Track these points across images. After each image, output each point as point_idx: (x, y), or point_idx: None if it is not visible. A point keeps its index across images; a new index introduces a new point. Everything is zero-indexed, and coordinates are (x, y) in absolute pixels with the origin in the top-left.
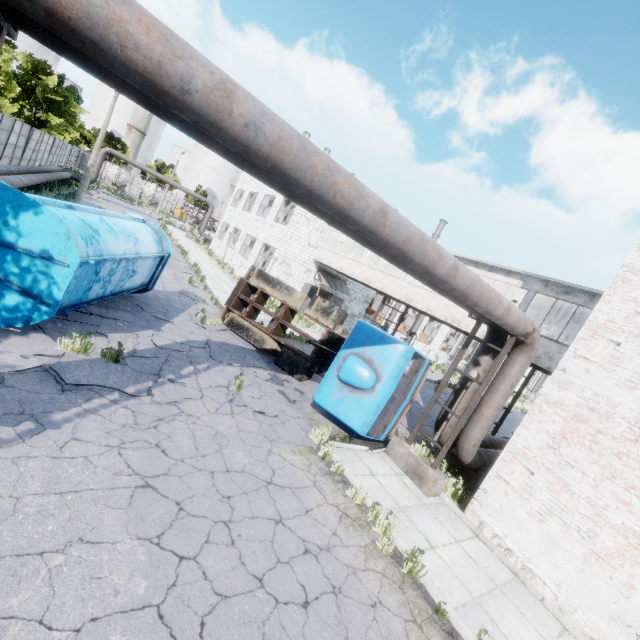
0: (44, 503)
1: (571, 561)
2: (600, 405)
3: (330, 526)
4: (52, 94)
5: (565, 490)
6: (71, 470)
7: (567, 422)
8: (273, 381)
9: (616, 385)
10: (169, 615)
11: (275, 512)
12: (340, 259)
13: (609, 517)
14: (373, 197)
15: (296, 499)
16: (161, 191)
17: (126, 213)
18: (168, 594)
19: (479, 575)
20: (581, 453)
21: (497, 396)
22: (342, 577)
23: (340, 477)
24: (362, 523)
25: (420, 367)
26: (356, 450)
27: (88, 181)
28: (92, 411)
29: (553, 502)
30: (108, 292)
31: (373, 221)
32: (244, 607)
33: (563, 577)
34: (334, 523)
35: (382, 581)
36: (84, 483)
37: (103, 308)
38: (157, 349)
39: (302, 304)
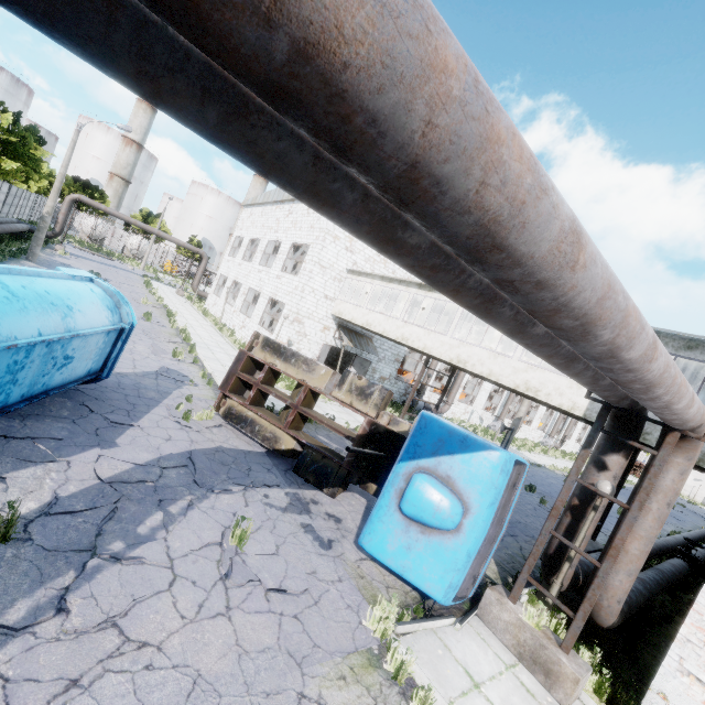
0: None
1: None
2: None
3: None
4: (5, 134)
5: None
6: None
7: None
8: (294, 508)
9: None
10: None
11: None
12: (366, 313)
13: None
14: (558, 192)
15: None
16: (147, 243)
17: (58, 269)
18: None
19: None
20: None
21: (648, 521)
22: None
23: None
24: None
25: (519, 478)
26: (437, 628)
27: (44, 233)
28: None
29: None
30: (16, 397)
31: (555, 255)
32: None
33: None
34: None
35: None
36: None
37: (17, 419)
38: (100, 487)
39: (328, 382)
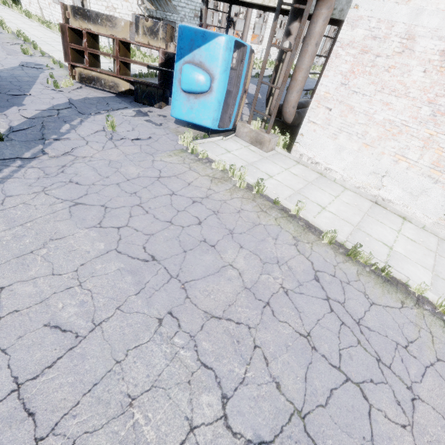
0: (14, 232)
1: (351, 154)
2: (381, 30)
3: (206, 186)
4: None
5: (351, 112)
6: (19, 212)
7: (355, 58)
8: (139, 115)
9: (396, 3)
10: (124, 250)
11: (168, 191)
12: None
13: (376, 118)
14: None
15: (180, 180)
16: None
17: None
18: (119, 244)
19: (299, 181)
20: (363, 80)
21: (306, 59)
22: (218, 206)
23: (206, 160)
24: (226, 179)
25: (244, 56)
26: (215, 141)
27: None
28: (8, 177)
29: (343, 124)
30: None
31: None
32: (165, 235)
33: (346, 165)
34: (208, 184)
35: (242, 201)
36: (33, 216)
37: None
38: (30, 120)
39: (130, 33)
